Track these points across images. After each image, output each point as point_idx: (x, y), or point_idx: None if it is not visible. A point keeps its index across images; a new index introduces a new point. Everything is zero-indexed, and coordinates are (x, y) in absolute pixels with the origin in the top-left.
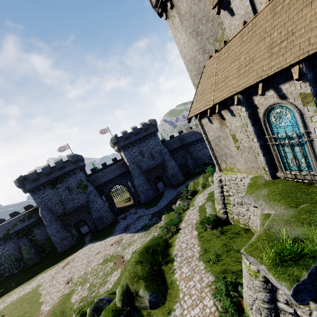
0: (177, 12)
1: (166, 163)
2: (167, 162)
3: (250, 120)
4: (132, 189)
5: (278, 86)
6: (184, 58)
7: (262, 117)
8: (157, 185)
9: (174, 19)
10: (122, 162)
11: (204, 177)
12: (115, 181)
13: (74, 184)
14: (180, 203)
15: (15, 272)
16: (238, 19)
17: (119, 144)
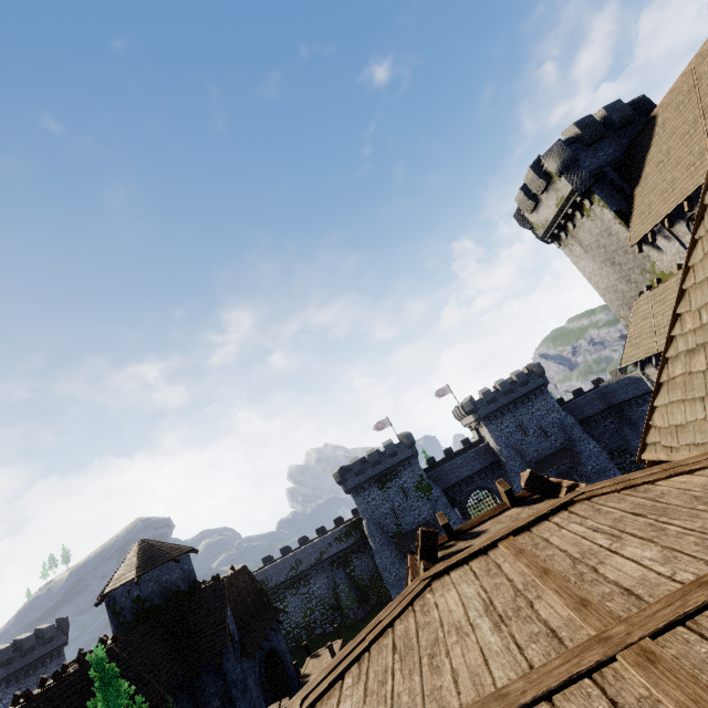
0: (577, 242)
1: (576, 446)
2: (579, 443)
3: None
4: None
5: None
6: (596, 287)
7: None
8: None
9: (572, 248)
10: (483, 446)
11: None
12: (474, 481)
13: (410, 482)
14: None
15: (329, 630)
16: (670, 256)
17: (478, 412)
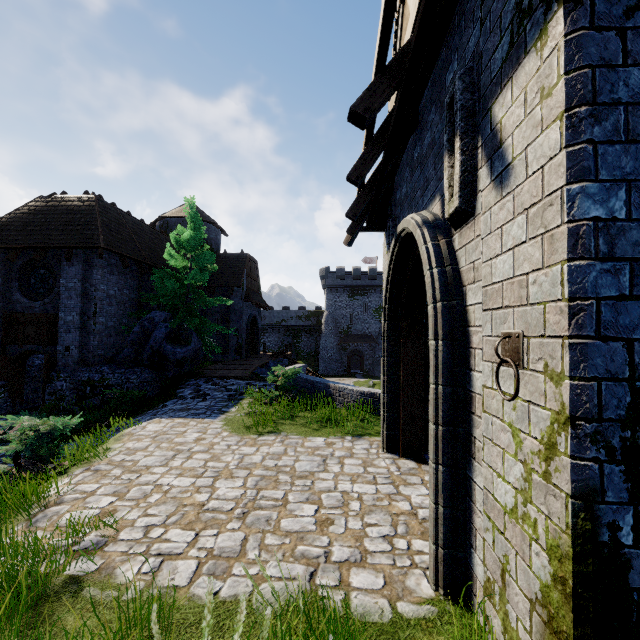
0: None
1: None
2: None
3: None
4: None
5: None
6: None
7: None
8: None
9: None
10: None
11: None
12: None
13: (374, 304)
14: None
15: None
16: None
17: None
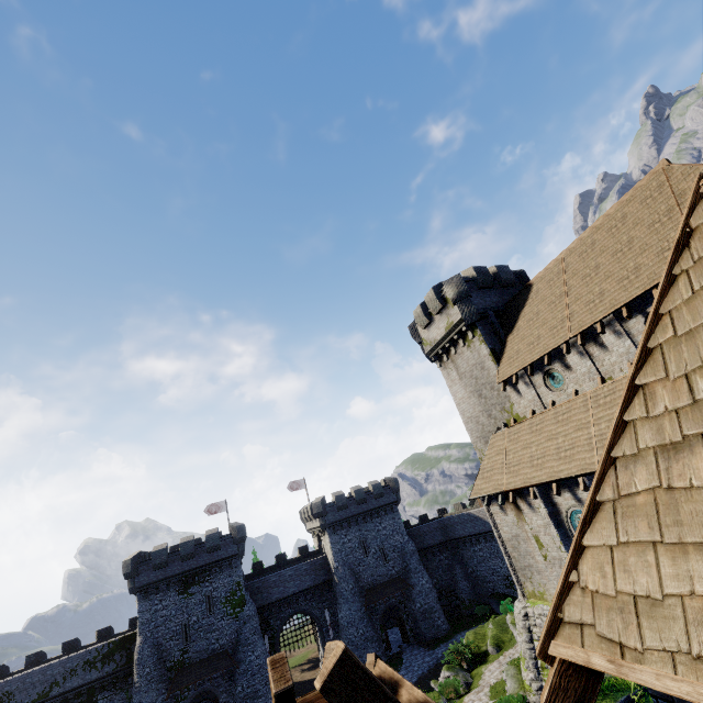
0: (455, 367)
1: (411, 578)
2: (414, 574)
3: (552, 520)
4: (332, 632)
5: (572, 489)
6: (462, 413)
7: (565, 519)
8: (386, 633)
9: (450, 371)
10: (320, 558)
11: (497, 622)
12: (298, 601)
13: (222, 591)
14: (448, 677)
15: None
16: (526, 401)
17: (326, 517)
